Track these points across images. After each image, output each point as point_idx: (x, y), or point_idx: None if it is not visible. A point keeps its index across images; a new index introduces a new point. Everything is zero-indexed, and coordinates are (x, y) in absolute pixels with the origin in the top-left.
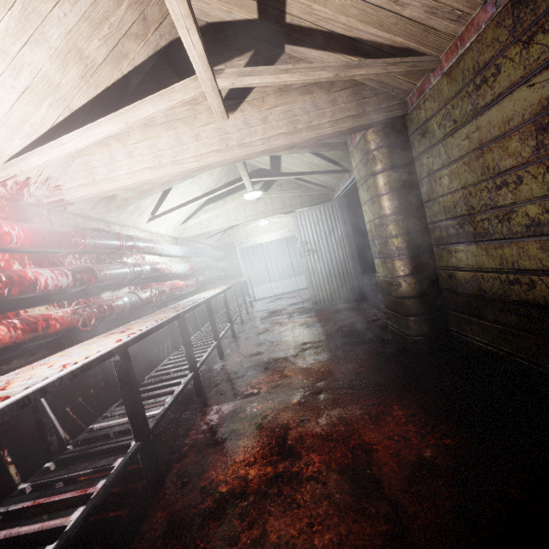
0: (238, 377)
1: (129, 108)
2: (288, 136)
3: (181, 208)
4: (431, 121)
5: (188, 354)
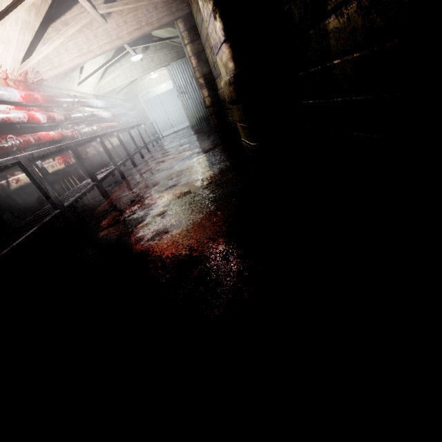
0: (150, 159)
1: (65, 31)
2: (139, 31)
3: (95, 74)
4: (197, 19)
5: (124, 149)
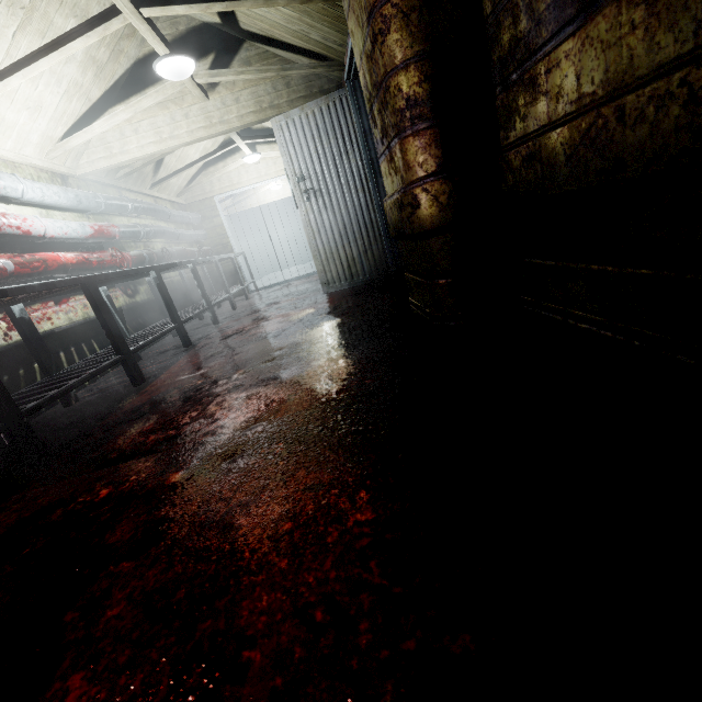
0: (131, 419)
1: None
2: None
3: (1, 86)
4: None
5: None
